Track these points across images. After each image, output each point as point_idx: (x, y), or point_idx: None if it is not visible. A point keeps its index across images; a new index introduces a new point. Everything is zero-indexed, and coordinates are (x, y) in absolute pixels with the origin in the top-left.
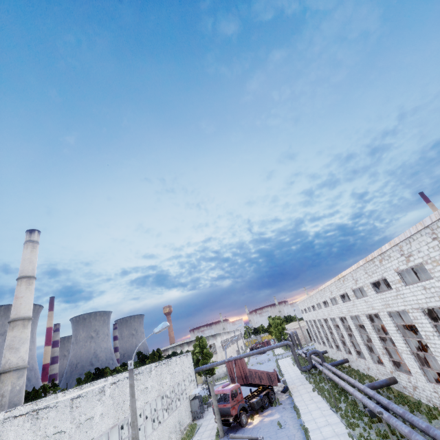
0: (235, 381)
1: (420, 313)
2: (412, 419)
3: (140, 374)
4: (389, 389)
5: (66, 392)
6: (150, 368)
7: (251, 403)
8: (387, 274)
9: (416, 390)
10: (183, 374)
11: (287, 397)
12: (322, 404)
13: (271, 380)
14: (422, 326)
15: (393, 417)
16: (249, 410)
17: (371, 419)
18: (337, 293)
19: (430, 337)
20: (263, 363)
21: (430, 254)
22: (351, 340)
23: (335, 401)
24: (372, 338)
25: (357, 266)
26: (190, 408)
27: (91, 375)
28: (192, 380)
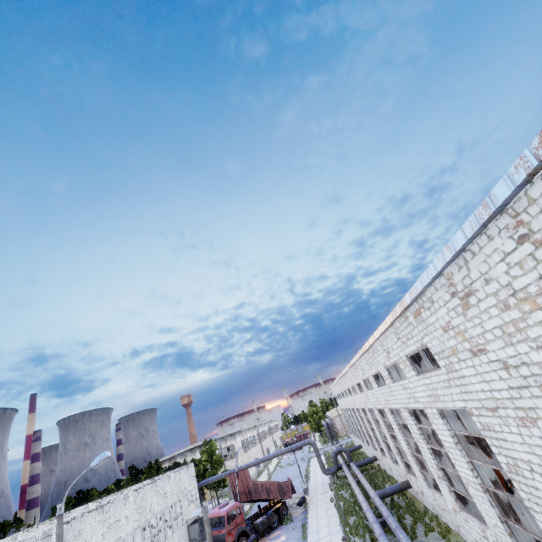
0: (238, 498)
1: (407, 414)
2: (399, 536)
3: (110, 504)
4: (404, 495)
5: (29, 529)
6: (127, 493)
7: (255, 524)
8: (380, 368)
9: (424, 496)
10: (180, 493)
11: (301, 512)
12: (334, 519)
13: (284, 492)
14: (412, 427)
15: (383, 535)
16: (251, 534)
17: (371, 537)
18: (354, 381)
19: (418, 439)
20: (294, 464)
21: (399, 354)
22: (375, 435)
23: (343, 515)
24: (386, 435)
25: (359, 356)
26: (188, 535)
27: (72, 501)
28: (194, 498)
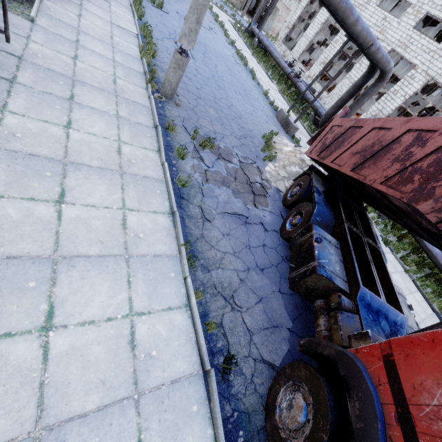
0: None
1: None
2: None
3: None
4: None
5: None
6: None
7: None
8: None
9: None
10: None
11: None
12: None
13: None
14: None
15: None
16: None
17: None
18: None
19: None
20: None
21: None
22: None
23: None
24: None
25: None
26: None
27: None
28: None
